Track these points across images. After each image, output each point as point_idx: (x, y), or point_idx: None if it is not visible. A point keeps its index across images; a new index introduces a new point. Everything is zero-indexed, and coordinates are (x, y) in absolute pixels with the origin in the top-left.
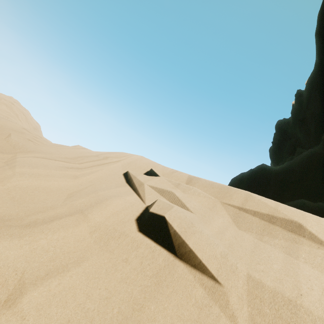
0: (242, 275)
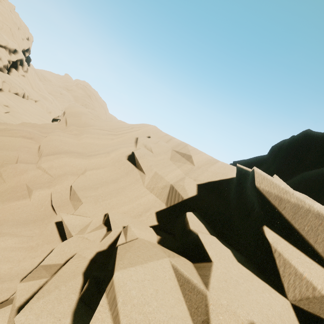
0: (153, 172)
